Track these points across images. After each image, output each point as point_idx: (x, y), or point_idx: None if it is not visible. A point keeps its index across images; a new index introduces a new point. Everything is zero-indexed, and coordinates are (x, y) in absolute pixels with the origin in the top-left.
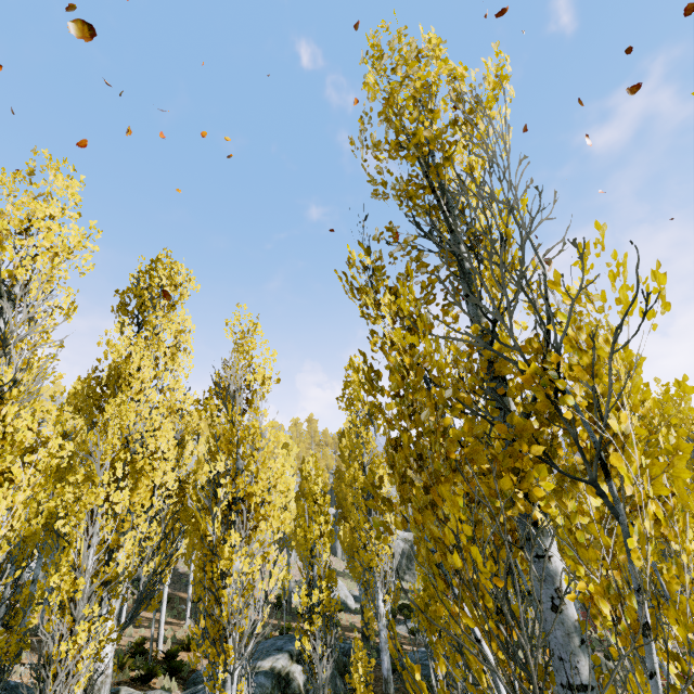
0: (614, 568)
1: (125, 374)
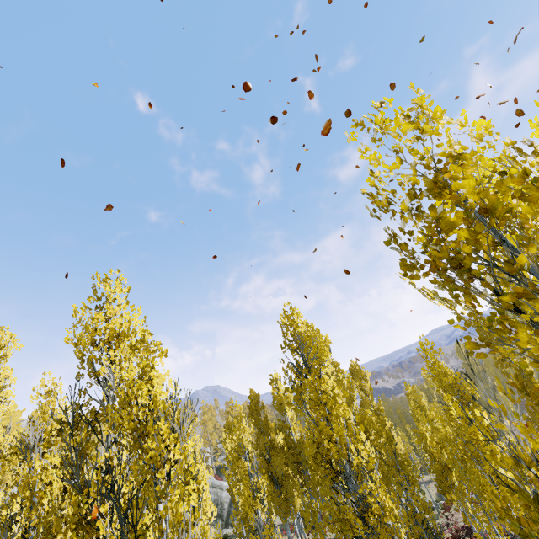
0: None
1: None
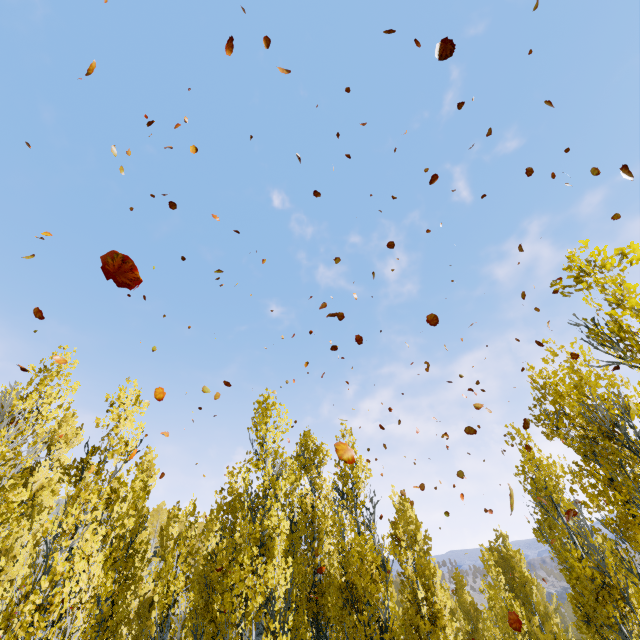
0: (635, 623)
1: (322, 524)
